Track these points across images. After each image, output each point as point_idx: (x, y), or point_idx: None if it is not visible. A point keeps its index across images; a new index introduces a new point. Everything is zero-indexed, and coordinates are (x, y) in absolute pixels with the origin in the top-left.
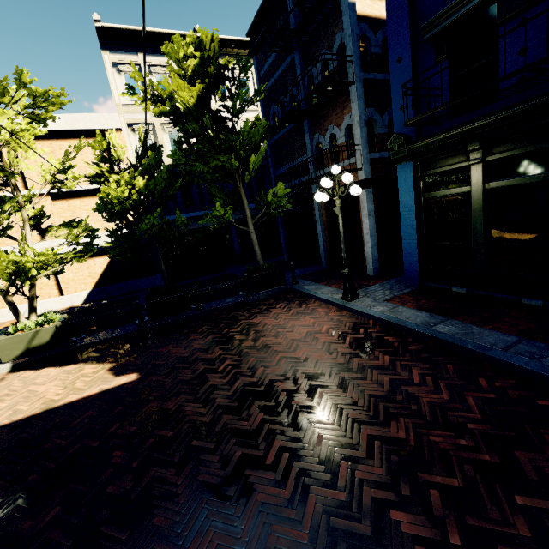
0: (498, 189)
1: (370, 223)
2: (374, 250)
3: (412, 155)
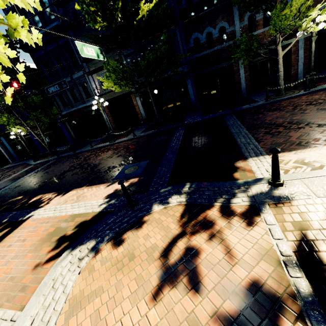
0: (19, 140)
1: (4, 150)
2: (9, 156)
3: (2, 136)
